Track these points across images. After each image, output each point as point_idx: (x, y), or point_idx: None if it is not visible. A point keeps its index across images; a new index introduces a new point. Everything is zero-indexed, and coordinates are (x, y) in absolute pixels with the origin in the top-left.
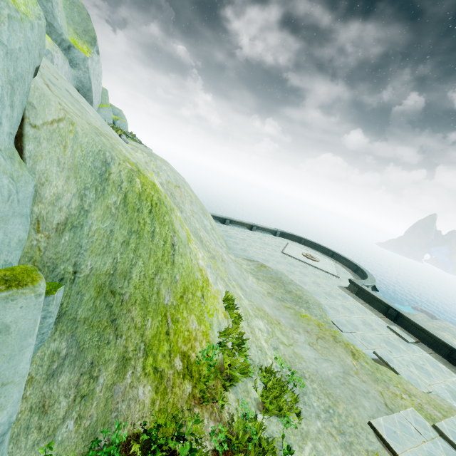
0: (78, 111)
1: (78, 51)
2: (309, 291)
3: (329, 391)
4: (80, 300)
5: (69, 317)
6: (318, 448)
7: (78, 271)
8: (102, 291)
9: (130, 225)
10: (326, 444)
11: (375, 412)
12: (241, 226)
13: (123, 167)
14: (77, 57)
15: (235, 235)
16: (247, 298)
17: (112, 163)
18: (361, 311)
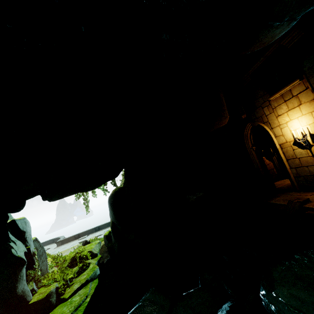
0: None
1: None
2: None
3: None
4: None
5: None
6: None
7: None
8: None
9: None
10: None
11: None
12: None
13: None
14: None
15: None
16: None
17: None
18: (68, 245)
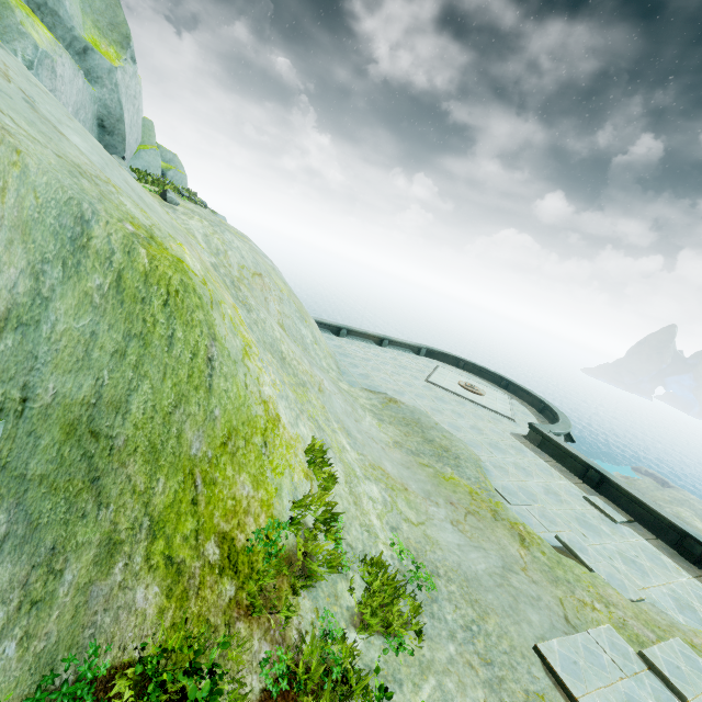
0: (42, 134)
1: (99, 57)
2: (463, 441)
3: (475, 597)
4: (34, 445)
5: (13, 473)
6: (445, 687)
7: (29, 397)
8: (74, 432)
9: (127, 325)
10: (460, 680)
11: (548, 630)
12: (366, 340)
13: (115, 229)
14: (98, 66)
15: (354, 353)
16: (356, 449)
17: (94, 221)
18: (544, 472)
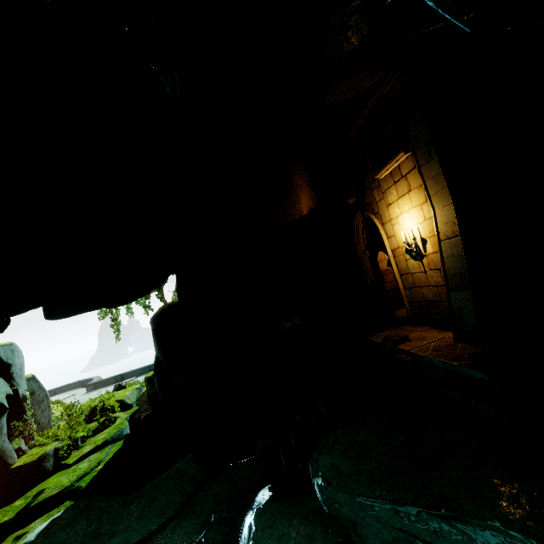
0: None
1: None
2: None
3: None
4: None
5: None
6: None
7: None
8: None
9: None
10: None
11: None
12: None
13: None
14: None
15: None
16: None
17: None
18: (104, 390)
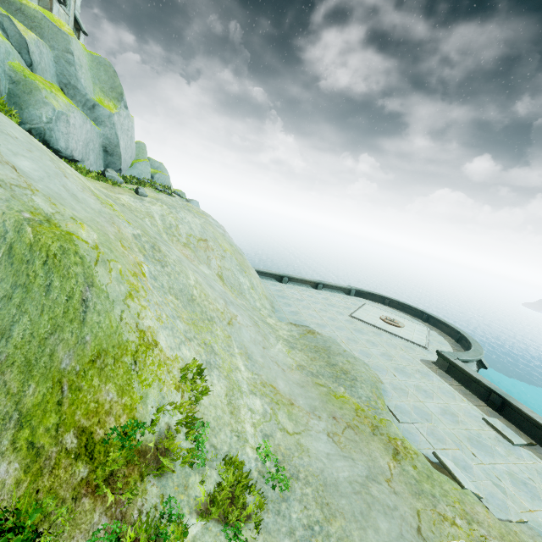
0: None
1: (102, 109)
2: (369, 366)
3: (328, 500)
4: None
5: None
6: None
7: None
8: None
9: (15, 278)
10: None
11: (394, 538)
12: (304, 285)
13: (9, 217)
14: (102, 114)
15: (291, 295)
16: (252, 370)
17: None
18: (446, 394)
